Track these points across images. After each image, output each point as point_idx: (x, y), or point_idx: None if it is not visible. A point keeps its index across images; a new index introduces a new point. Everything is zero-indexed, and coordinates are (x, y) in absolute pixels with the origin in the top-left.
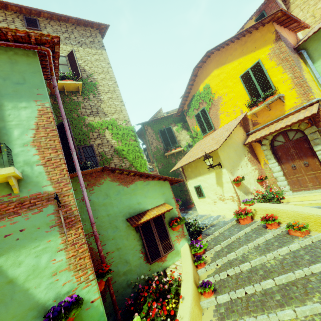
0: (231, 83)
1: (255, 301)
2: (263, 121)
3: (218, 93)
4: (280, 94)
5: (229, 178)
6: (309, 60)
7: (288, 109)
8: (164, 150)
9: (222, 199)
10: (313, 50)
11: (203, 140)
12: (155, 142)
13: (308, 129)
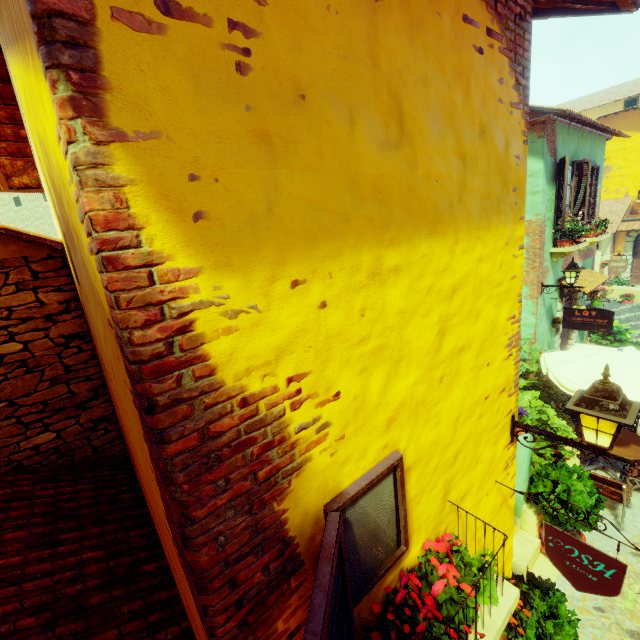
0: (634, 158)
1: (638, 326)
2: None
3: (611, 162)
4: None
5: (600, 260)
6: None
7: None
8: None
9: None
10: None
11: None
12: None
13: None
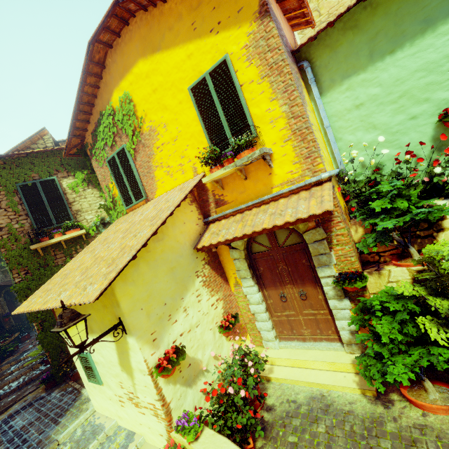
0: (174, 101)
1: None
2: (233, 198)
3: (150, 119)
4: (264, 148)
5: (144, 362)
6: (315, 87)
7: (279, 183)
8: (33, 235)
9: (136, 404)
10: (322, 67)
11: (121, 222)
12: (4, 214)
13: (311, 233)
